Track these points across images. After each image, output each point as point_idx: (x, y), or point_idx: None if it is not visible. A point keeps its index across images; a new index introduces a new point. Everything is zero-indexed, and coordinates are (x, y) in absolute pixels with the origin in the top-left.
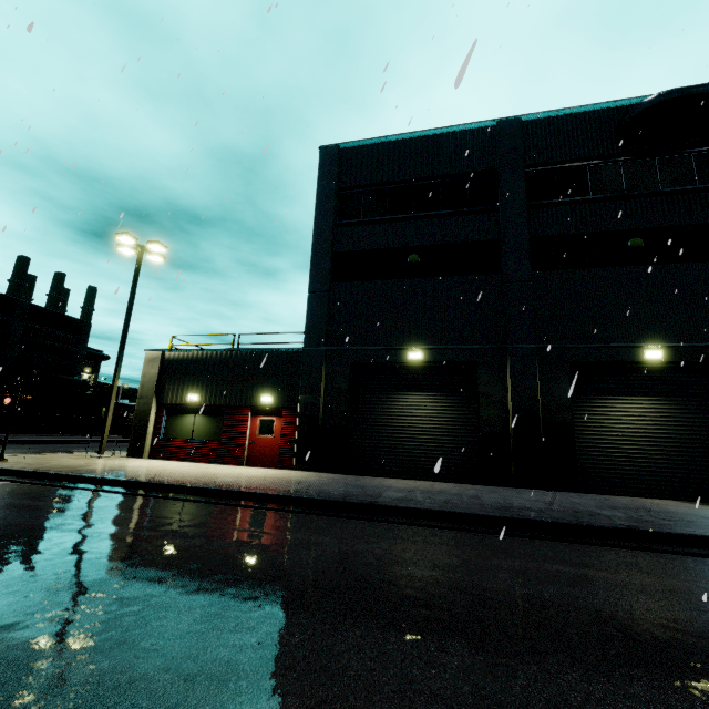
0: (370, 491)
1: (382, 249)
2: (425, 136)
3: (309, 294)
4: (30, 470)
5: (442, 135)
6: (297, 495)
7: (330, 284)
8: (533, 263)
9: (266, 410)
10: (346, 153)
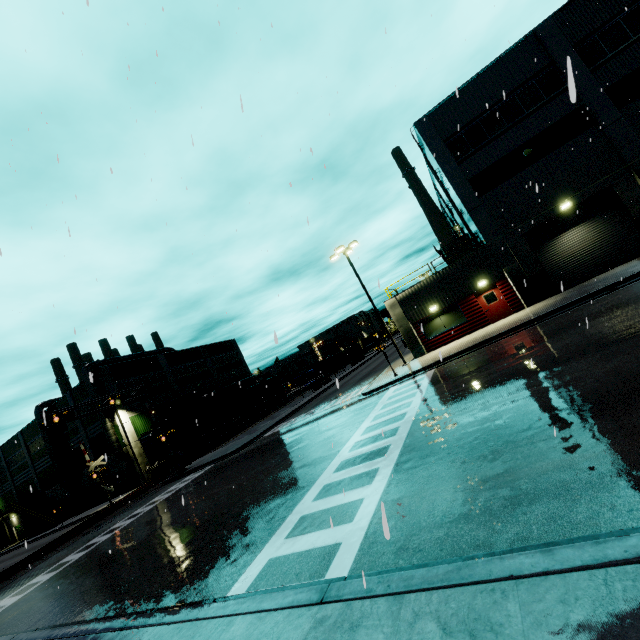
0: (616, 276)
1: (500, 159)
2: (484, 72)
3: (469, 213)
4: (433, 362)
5: (496, 64)
6: (597, 290)
7: (478, 199)
8: (615, 105)
9: (483, 290)
10: (433, 117)
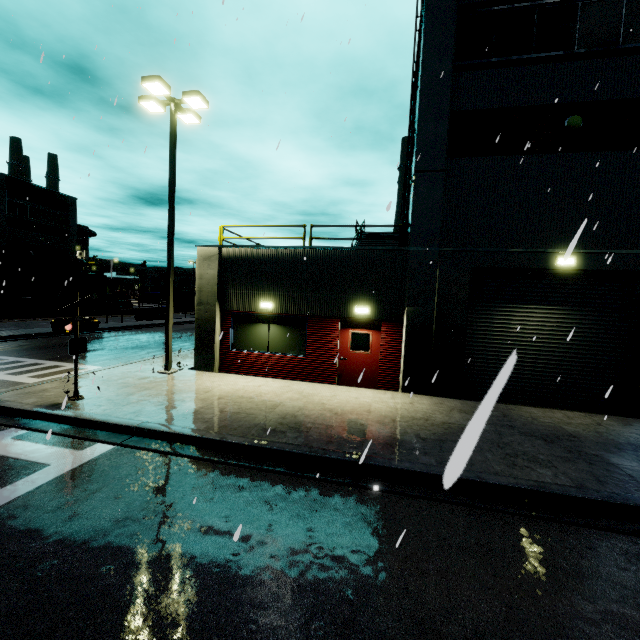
0: (584, 455)
1: (524, 107)
2: None
3: (417, 173)
4: (133, 425)
5: None
6: (552, 490)
7: (446, 159)
8: None
9: (359, 322)
10: None
